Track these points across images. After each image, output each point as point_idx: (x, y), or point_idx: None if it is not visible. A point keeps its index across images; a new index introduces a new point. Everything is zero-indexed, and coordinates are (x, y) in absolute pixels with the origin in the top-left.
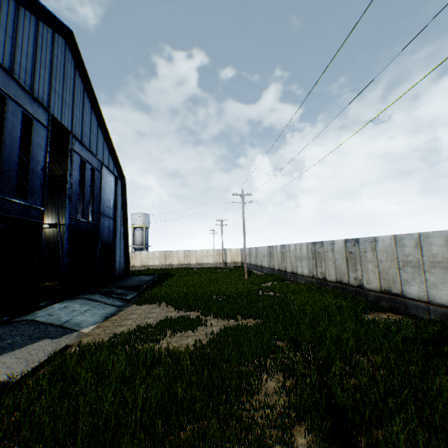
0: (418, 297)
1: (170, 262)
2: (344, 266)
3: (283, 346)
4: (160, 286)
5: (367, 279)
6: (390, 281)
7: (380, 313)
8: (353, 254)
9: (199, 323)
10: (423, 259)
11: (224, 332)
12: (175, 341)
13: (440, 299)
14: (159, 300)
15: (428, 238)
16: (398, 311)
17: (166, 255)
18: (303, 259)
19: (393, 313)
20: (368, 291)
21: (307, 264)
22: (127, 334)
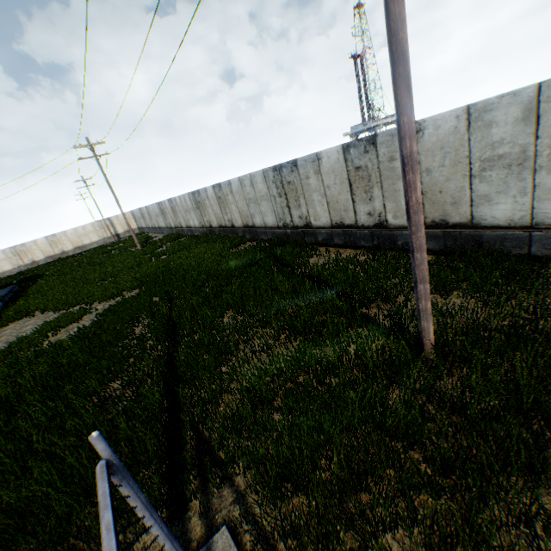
0: (261, 225)
1: (32, 260)
2: (219, 211)
3: (157, 300)
4: (28, 296)
5: (235, 219)
6: (246, 217)
7: (245, 244)
8: (222, 199)
9: (84, 313)
10: (256, 195)
11: (108, 311)
12: (61, 337)
13: (270, 223)
14: (32, 311)
15: (255, 177)
16: (255, 239)
17: (20, 252)
18: (191, 211)
19: (254, 241)
20: (238, 229)
21: (195, 215)
22: (3, 354)
